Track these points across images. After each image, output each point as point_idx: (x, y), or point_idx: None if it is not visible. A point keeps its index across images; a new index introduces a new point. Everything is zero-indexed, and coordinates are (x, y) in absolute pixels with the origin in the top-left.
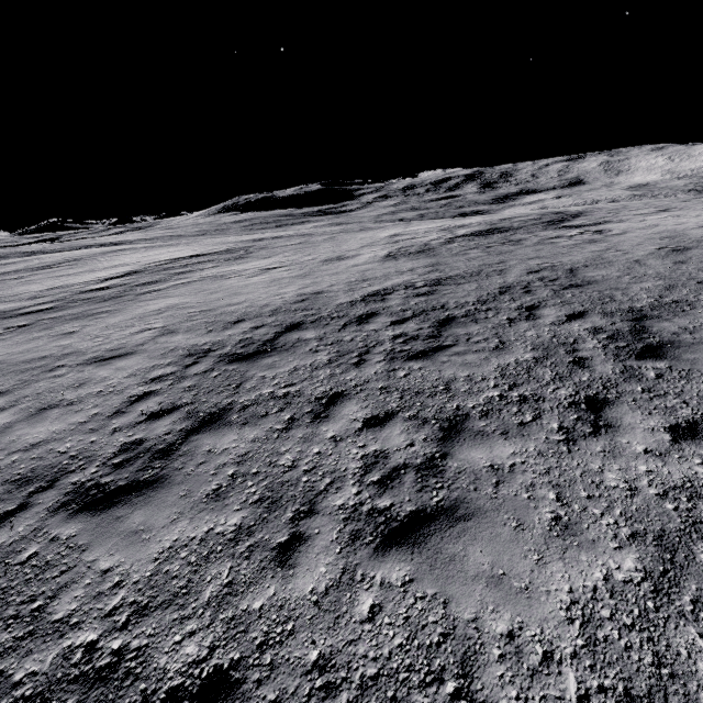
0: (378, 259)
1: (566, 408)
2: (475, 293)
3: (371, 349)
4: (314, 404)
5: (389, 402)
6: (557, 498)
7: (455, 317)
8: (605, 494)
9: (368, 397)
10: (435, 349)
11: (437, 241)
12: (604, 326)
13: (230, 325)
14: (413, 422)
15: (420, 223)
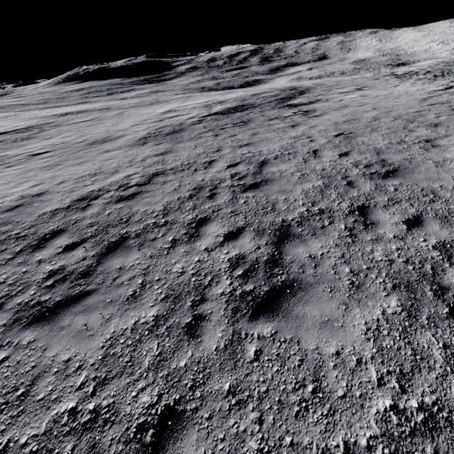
0: (130, 143)
1: (128, 441)
2: (168, 198)
3: (7, 302)
4: None
5: None
6: None
7: (127, 238)
8: None
9: None
10: (70, 301)
11: (192, 119)
12: (248, 254)
13: None
14: None
15: (197, 97)
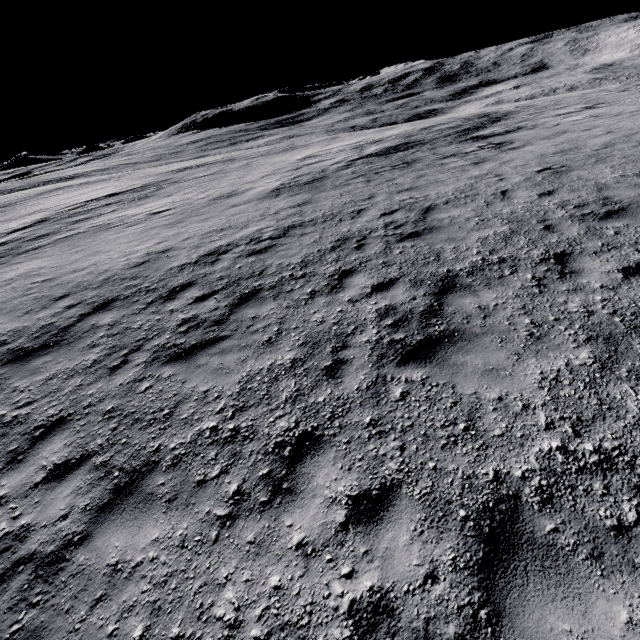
0: (261, 196)
1: (266, 453)
2: (306, 250)
3: (145, 344)
4: (25, 438)
5: (97, 437)
6: (141, 637)
7: (260, 290)
8: (198, 634)
9: (84, 426)
10: (205, 344)
11: (337, 165)
12: (400, 305)
13: (50, 303)
14: (96, 474)
15: (345, 138)
